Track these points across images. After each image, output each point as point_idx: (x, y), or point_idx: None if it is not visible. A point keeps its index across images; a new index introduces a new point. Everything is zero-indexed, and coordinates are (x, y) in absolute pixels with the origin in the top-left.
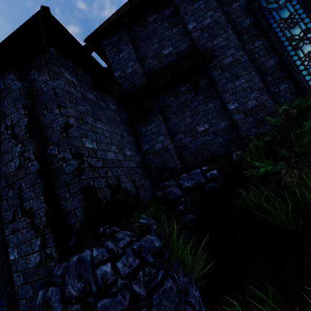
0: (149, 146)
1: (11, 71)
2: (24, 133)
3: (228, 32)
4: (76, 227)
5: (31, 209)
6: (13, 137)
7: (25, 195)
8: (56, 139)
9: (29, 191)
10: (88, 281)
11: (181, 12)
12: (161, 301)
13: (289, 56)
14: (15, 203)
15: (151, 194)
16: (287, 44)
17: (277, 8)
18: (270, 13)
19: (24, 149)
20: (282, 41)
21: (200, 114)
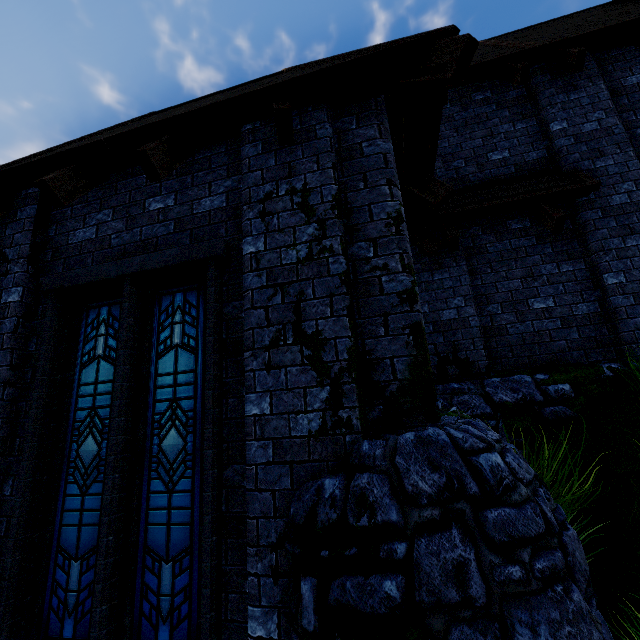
0: (430, 309)
1: (322, 108)
2: (329, 208)
3: (627, 154)
4: (389, 388)
5: (319, 334)
6: (303, 210)
7: (309, 308)
8: (374, 233)
9: (320, 304)
10: (454, 473)
11: (543, 101)
12: (574, 551)
13: None
14: (283, 319)
15: None
16: None
17: None
18: None
19: (324, 233)
20: None
21: (542, 279)
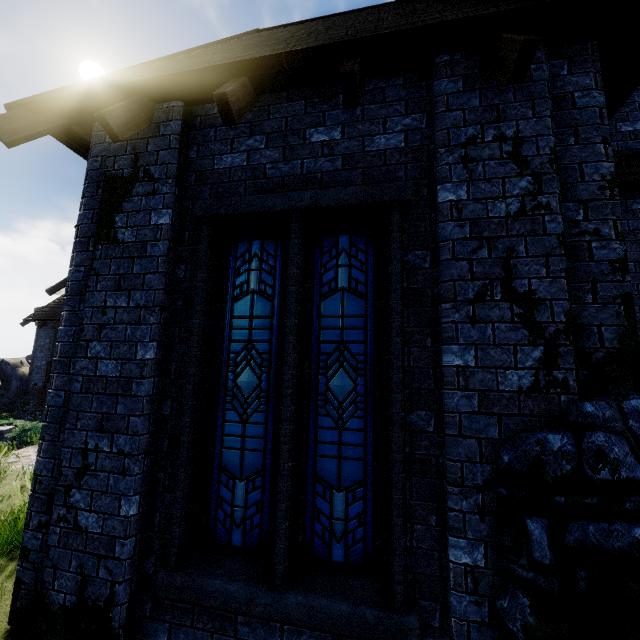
0: None
1: (540, 45)
2: (546, 162)
3: None
4: (594, 355)
5: (532, 294)
6: (514, 160)
7: (520, 266)
8: (585, 194)
9: (533, 263)
10: None
11: None
12: None
13: None
14: (490, 274)
15: None
16: None
17: None
18: None
19: (539, 188)
20: None
21: None
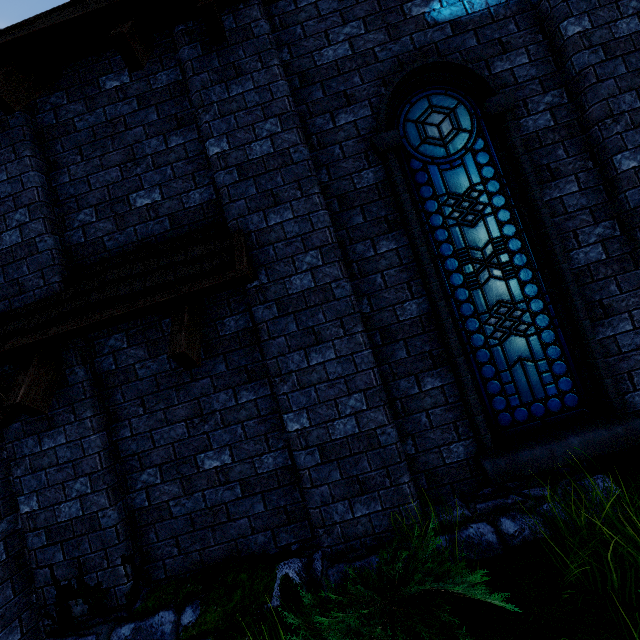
0: (41, 503)
1: None
2: None
3: (311, 199)
4: None
5: None
6: None
7: None
8: None
9: None
10: None
11: (194, 97)
12: None
13: (455, 302)
14: None
15: None
16: (454, 268)
17: (443, 160)
18: (425, 170)
19: None
20: (443, 254)
21: (214, 419)
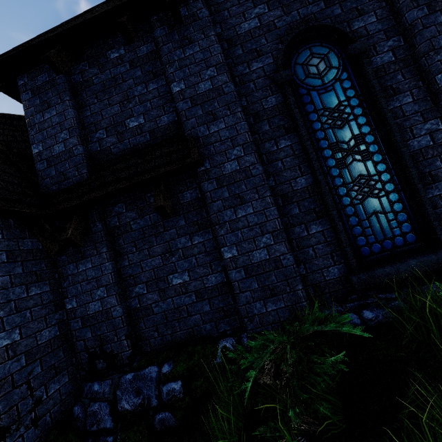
0: (78, 303)
1: None
2: None
3: (236, 115)
4: None
5: None
6: None
7: None
8: None
9: None
10: None
11: (163, 58)
12: None
13: (330, 177)
14: None
15: (62, 410)
16: (329, 155)
17: (320, 87)
18: (309, 94)
19: None
20: (321, 147)
21: (178, 254)
